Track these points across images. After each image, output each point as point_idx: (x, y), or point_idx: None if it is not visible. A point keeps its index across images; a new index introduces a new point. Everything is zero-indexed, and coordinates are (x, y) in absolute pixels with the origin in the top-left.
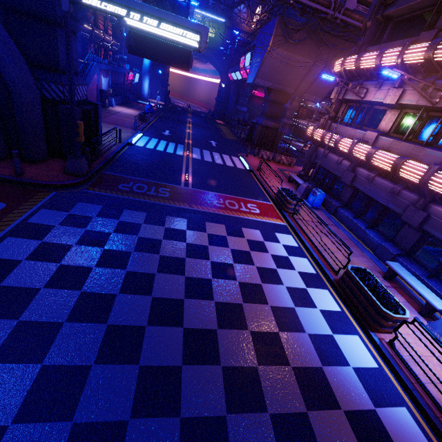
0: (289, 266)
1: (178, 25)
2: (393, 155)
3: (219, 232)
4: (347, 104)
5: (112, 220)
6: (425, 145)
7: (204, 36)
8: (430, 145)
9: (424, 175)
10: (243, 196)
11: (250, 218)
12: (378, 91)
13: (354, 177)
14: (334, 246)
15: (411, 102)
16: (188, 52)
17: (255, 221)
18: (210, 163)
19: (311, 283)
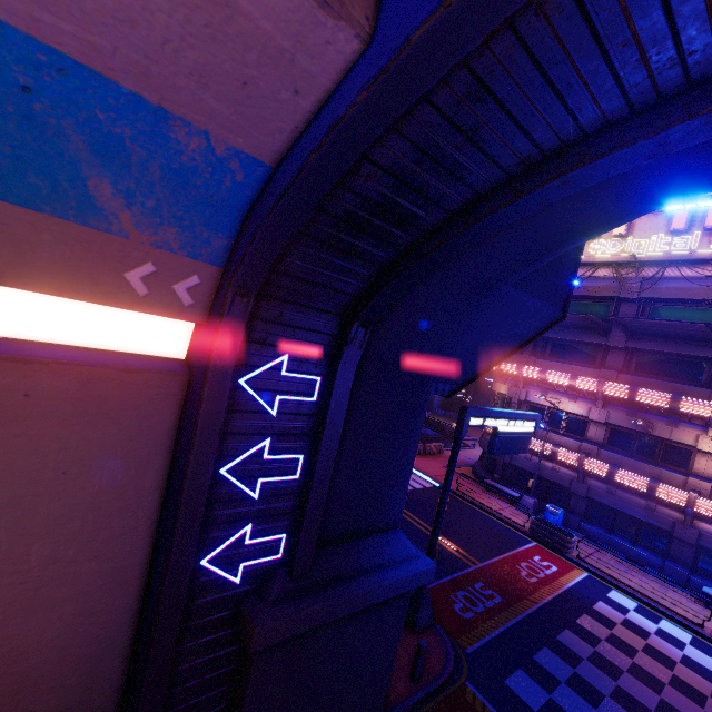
0: (678, 641)
1: (526, 419)
2: (638, 475)
3: (602, 629)
4: (527, 404)
5: (563, 688)
6: (655, 464)
7: (538, 422)
8: (657, 463)
9: (688, 501)
10: (512, 546)
11: (570, 584)
12: (575, 405)
13: (588, 489)
14: (645, 584)
15: (621, 424)
16: (528, 438)
17: (578, 586)
18: (407, 495)
19: (711, 653)
